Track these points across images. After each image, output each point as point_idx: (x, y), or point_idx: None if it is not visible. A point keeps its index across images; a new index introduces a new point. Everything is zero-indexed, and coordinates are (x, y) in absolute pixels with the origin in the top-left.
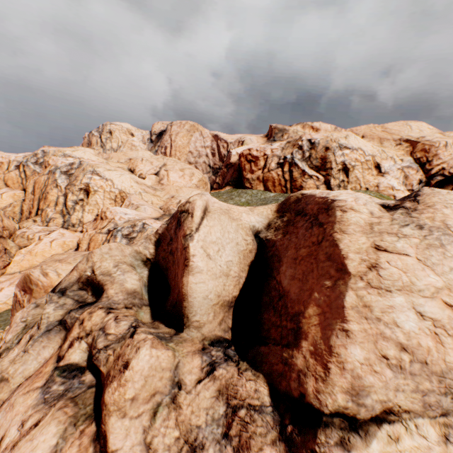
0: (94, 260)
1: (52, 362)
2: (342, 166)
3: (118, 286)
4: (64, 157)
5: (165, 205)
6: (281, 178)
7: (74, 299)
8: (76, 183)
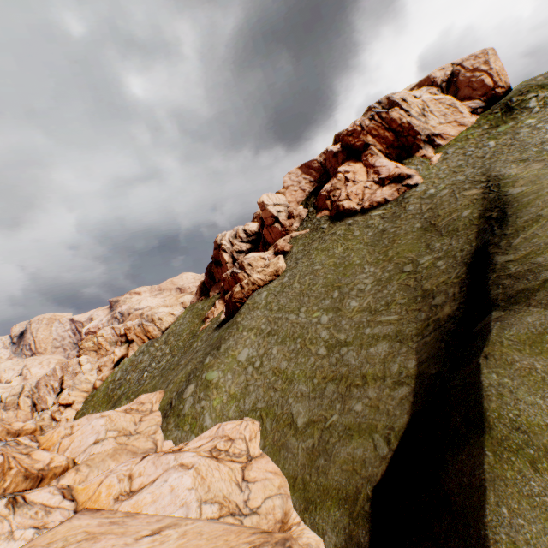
0: None
1: None
2: None
3: None
4: None
5: None
6: None
7: None
8: None
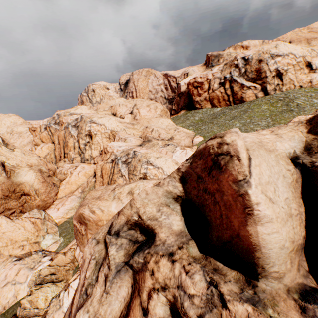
0: (137, 206)
1: (139, 315)
2: (276, 72)
3: (166, 229)
4: (71, 115)
5: (143, 134)
6: (224, 94)
7: (127, 238)
8: (82, 132)
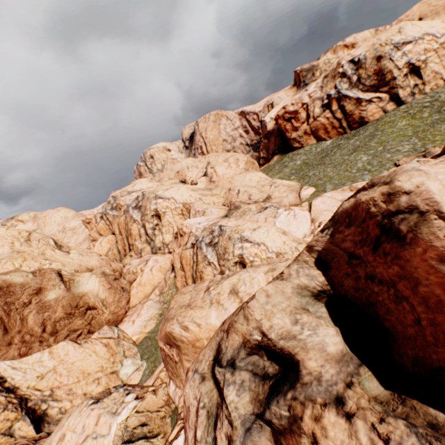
0: (256, 318)
1: None
2: (408, 68)
3: (316, 353)
4: (129, 194)
5: (226, 200)
6: (332, 120)
7: (248, 369)
8: (147, 213)
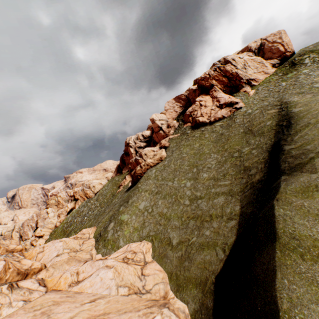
0: None
1: None
2: None
3: None
4: None
5: None
6: None
7: None
8: None
